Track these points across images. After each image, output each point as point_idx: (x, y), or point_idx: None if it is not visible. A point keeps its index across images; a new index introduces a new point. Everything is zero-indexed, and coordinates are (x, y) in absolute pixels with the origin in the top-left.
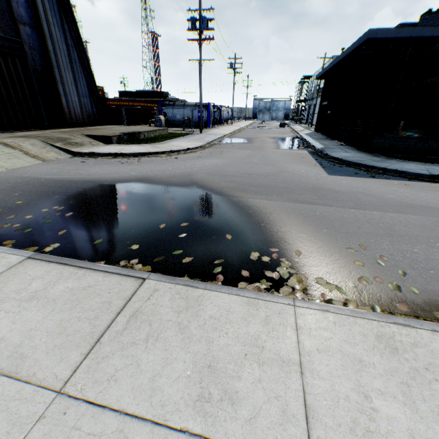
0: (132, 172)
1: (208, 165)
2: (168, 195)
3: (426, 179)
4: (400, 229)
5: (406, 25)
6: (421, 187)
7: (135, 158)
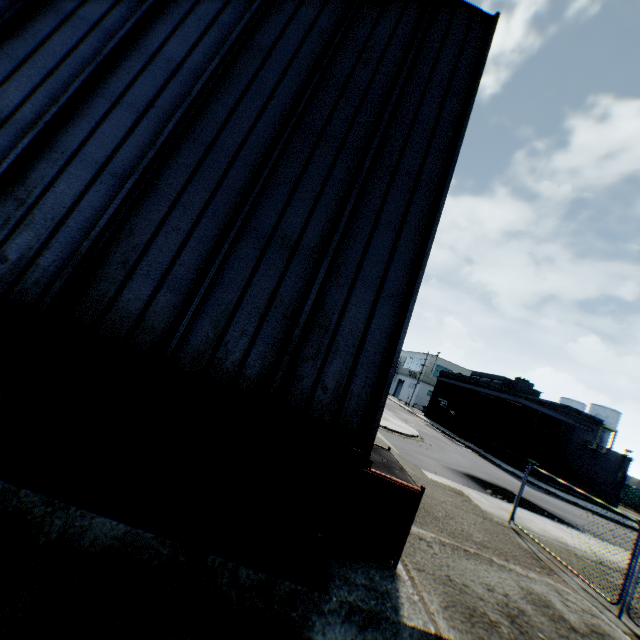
0: (448, 461)
1: (465, 462)
2: (504, 490)
3: (571, 503)
4: (602, 531)
5: (508, 379)
6: (577, 509)
7: (411, 439)
